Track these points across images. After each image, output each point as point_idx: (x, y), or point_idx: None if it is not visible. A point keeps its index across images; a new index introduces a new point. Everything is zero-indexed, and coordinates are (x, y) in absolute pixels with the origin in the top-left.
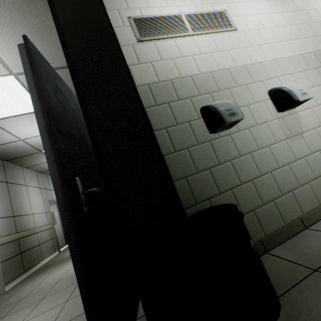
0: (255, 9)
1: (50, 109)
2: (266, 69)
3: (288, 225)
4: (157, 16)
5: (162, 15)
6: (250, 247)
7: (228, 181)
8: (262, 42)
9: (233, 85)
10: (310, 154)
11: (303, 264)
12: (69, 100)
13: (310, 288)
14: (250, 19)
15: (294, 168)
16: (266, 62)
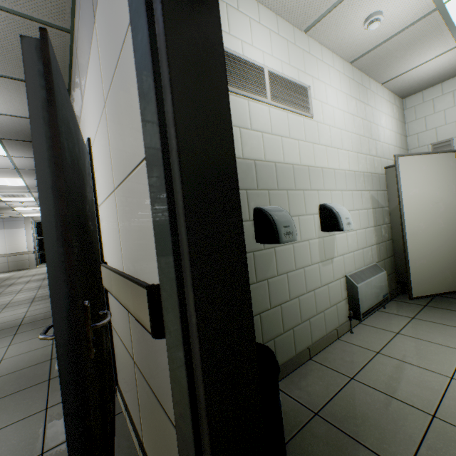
0: (334, 99)
1: (67, 185)
2: (325, 177)
3: (298, 355)
4: (237, 55)
5: (243, 58)
6: (279, 402)
7: (259, 304)
8: (330, 143)
9: (293, 187)
10: (332, 282)
11: (307, 404)
12: (74, 140)
13: (311, 435)
14: (327, 109)
15: (318, 295)
16: (326, 169)
